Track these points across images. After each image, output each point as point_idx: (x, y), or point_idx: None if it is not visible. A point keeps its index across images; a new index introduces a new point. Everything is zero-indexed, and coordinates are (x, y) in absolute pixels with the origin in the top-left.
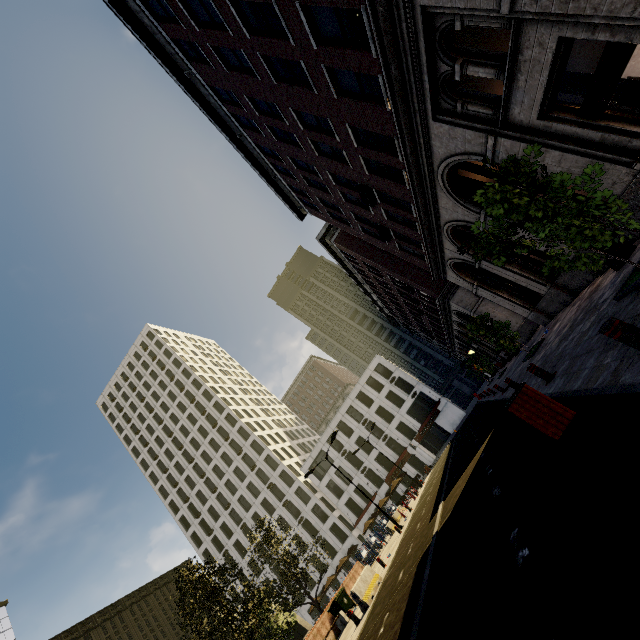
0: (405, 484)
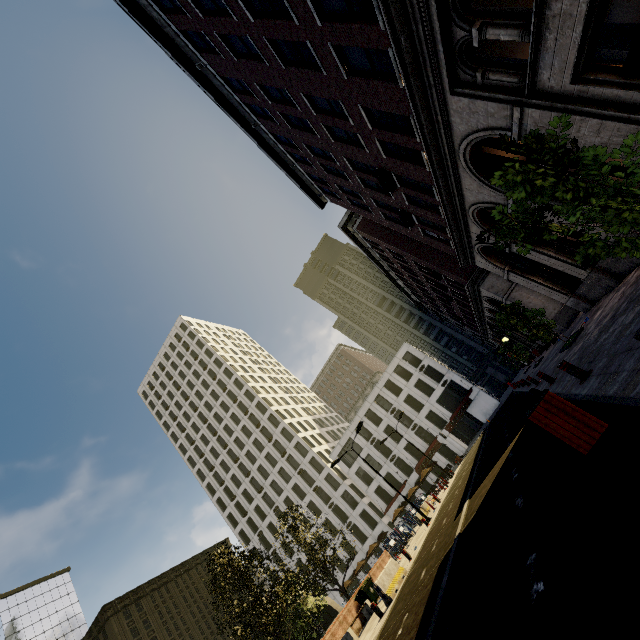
0: (435, 473)
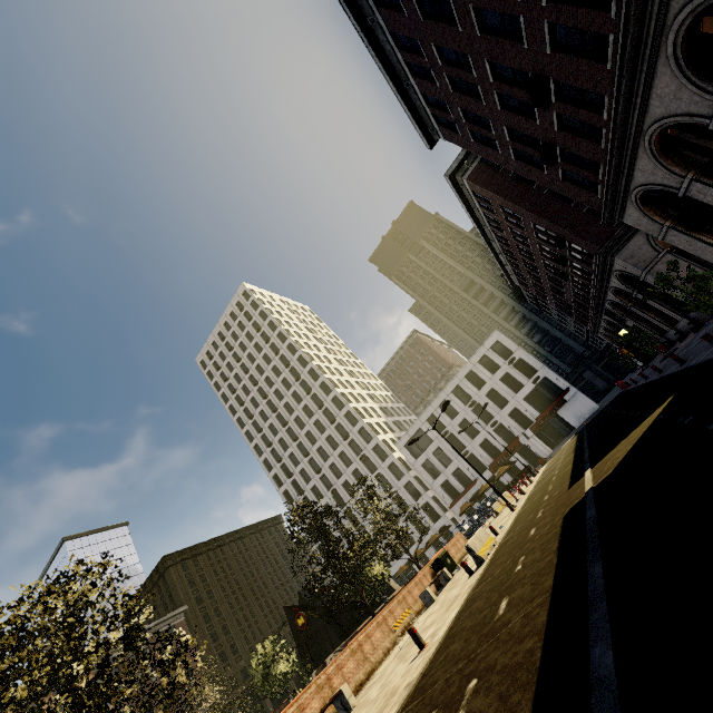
0: (511, 474)
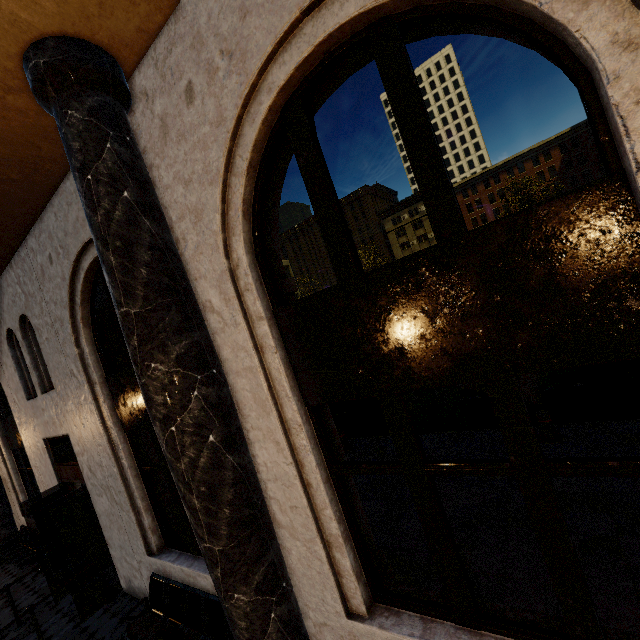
0: None
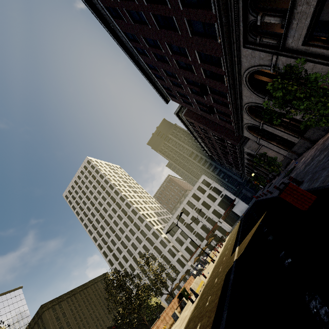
0: (215, 240)
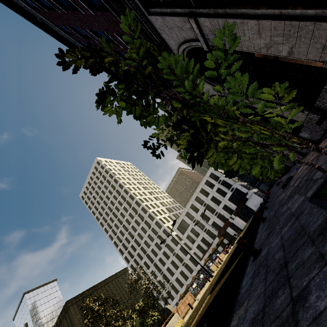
0: (228, 238)
